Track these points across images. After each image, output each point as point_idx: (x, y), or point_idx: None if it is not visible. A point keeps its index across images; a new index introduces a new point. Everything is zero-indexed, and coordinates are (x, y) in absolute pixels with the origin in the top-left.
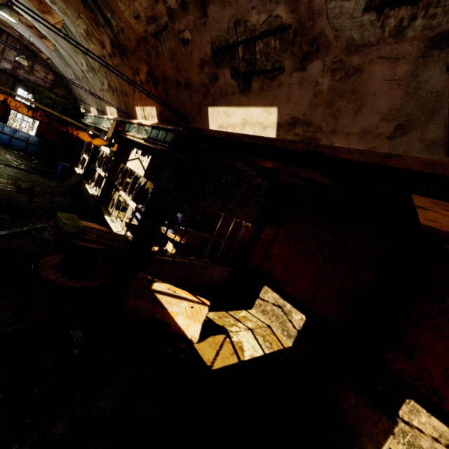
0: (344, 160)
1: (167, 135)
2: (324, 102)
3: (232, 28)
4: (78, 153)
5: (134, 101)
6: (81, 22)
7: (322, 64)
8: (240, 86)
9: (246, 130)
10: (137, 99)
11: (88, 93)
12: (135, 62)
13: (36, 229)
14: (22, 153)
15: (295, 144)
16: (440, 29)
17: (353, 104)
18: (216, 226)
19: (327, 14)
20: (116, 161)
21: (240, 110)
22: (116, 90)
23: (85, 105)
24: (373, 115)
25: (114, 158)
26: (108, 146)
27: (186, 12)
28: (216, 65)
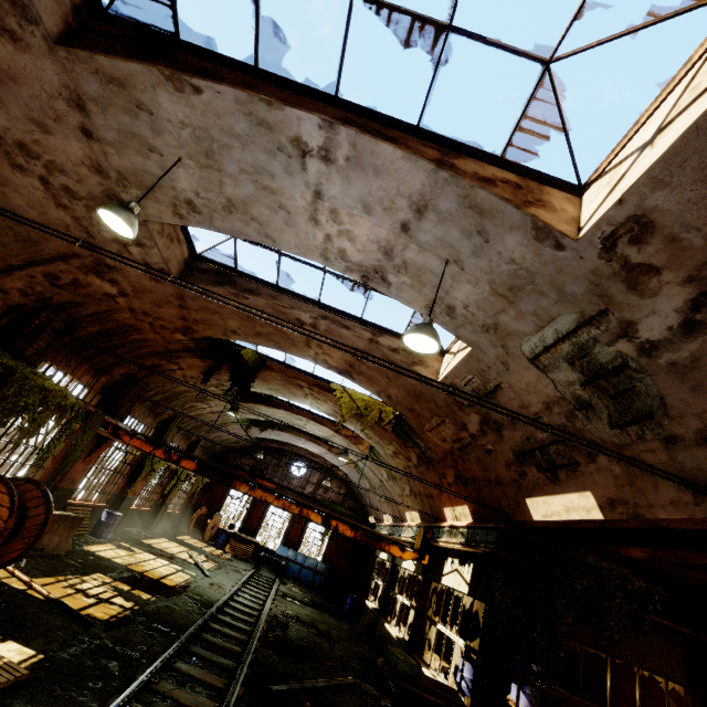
0: (703, 530)
1: (488, 533)
2: (625, 483)
3: (525, 441)
4: (367, 579)
5: (441, 502)
6: (390, 447)
7: (605, 457)
8: (549, 478)
9: (572, 516)
10: (444, 500)
11: (382, 501)
12: (441, 468)
13: (348, 685)
14: (308, 587)
15: (627, 521)
16: (663, 435)
17: (649, 482)
18: (613, 703)
19: (588, 431)
20: (425, 578)
21: (558, 497)
22: (420, 493)
23: (376, 514)
24: (669, 488)
25: (423, 575)
26: (417, 560)
27: (485, 435)
28: (521, 464)
